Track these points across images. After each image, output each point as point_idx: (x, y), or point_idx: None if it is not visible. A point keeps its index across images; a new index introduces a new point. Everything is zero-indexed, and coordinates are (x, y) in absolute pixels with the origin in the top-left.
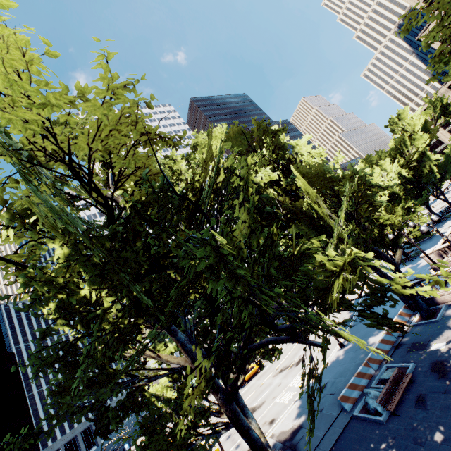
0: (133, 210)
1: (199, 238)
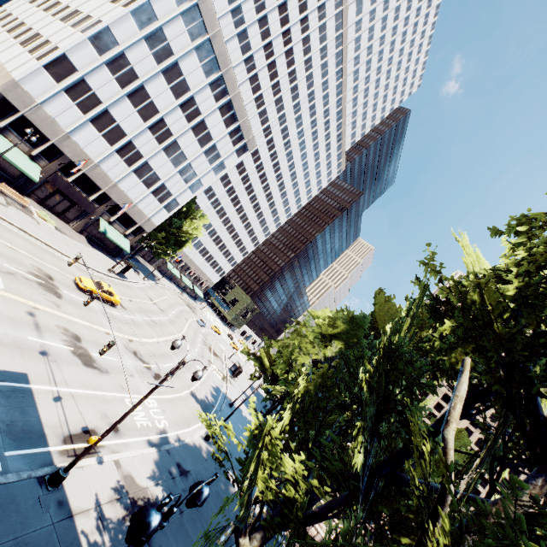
0: None
1: None
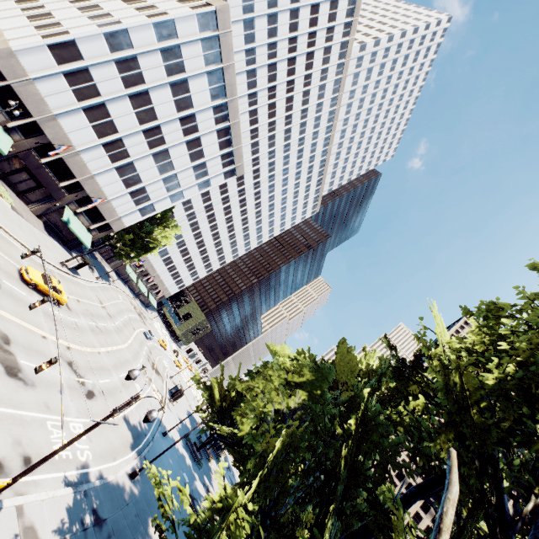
0: None
1: None
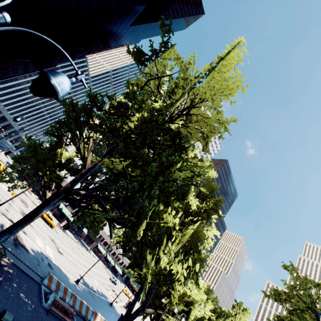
0: (176, 132)
1: (174, 159)
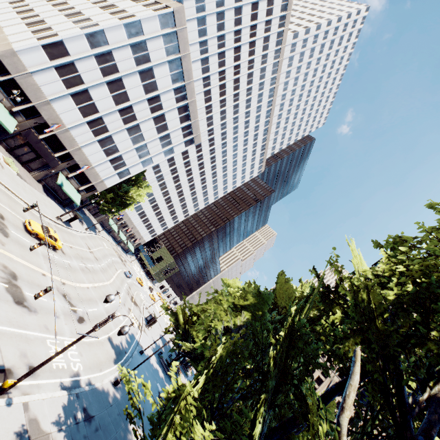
0: None
1: None
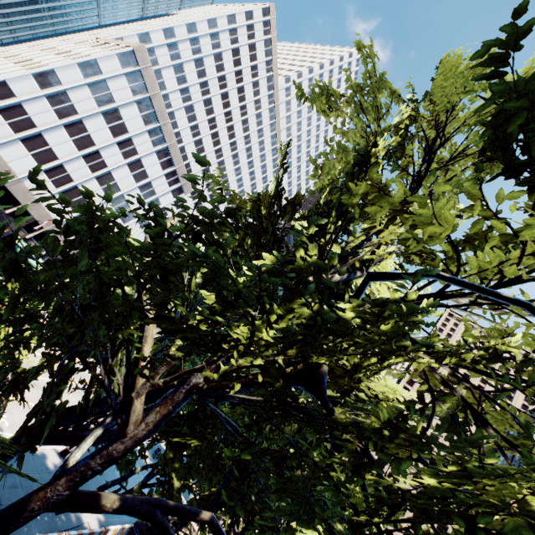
0: None
1: None
